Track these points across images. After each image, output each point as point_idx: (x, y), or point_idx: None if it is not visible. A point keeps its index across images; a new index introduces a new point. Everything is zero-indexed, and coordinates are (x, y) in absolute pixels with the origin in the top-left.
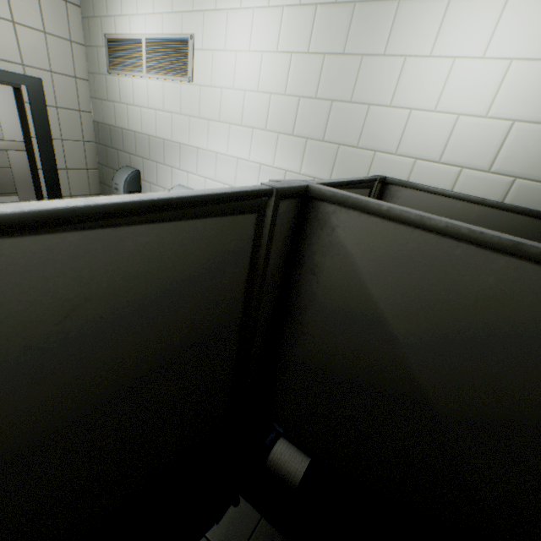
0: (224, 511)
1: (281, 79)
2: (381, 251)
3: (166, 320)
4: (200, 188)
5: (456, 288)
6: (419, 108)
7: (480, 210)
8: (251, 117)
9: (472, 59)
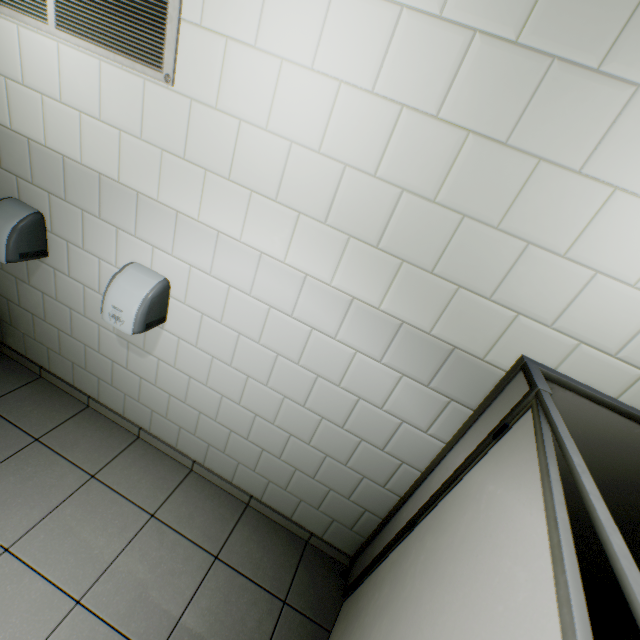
0: None
1: (372, 147)
2: None
3: None
4: (179, 278)
5: None
6: (611, 274)
7: None
8: (298, 193)
9: None
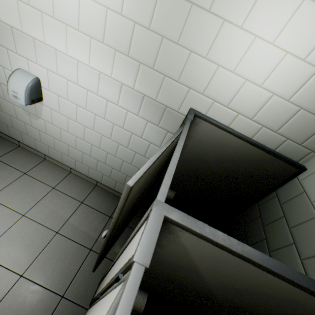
0: None
1: None
2: (207, 253)
3: None
4: (43, 77)
5: (244, 276)
6: (224, 66)
7: (242, 142)
8: (88, 25)
9: (266, 42)
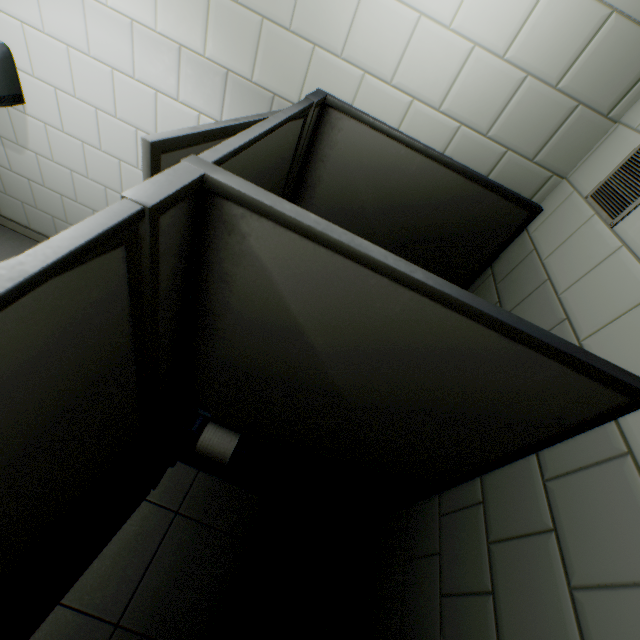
0: (160, 478)
1: None
2: (300, 270)
3: (16, 409)
4: (16, 42)
5: (369, 313)
6: None
7: (422, 161)
8: None
9: None
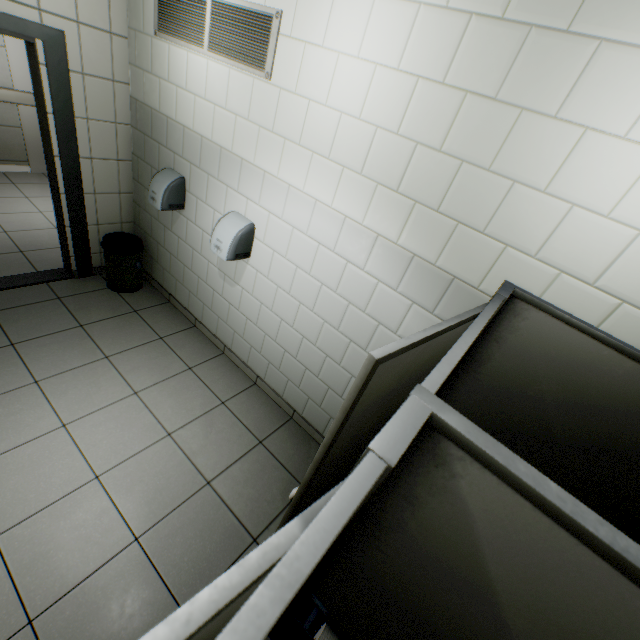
0: None
1: (396, 111)
2: (519, 537)
3: None
4: (261, 222)
5: (621, 635)
6: (586, 206)
7: (633, 367)
8: (344, 152)
9: None
